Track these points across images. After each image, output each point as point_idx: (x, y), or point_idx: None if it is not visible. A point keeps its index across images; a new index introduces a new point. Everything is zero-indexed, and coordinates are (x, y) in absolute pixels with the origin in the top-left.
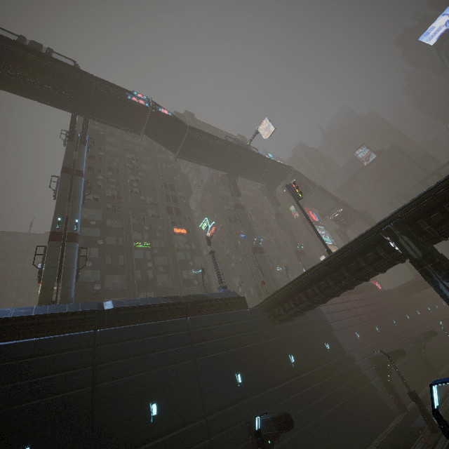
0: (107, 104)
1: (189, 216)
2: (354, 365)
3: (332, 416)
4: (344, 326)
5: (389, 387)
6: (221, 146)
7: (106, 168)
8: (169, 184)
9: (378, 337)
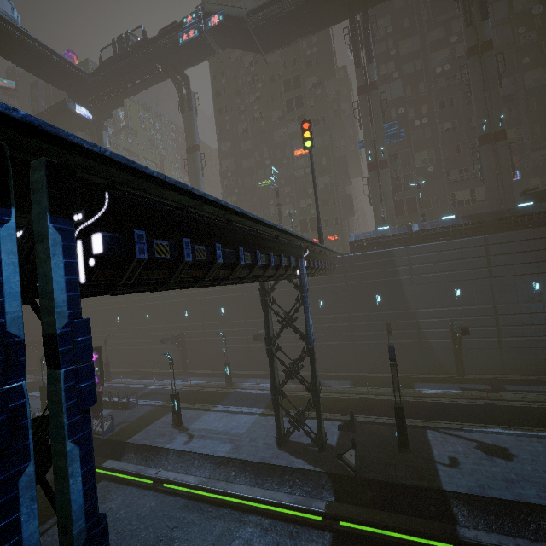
0: (180, 52)
1: (323, 116)
2: (409, 322)
3: (342, 346)
4: (429, 281)
5: (456, 352)
6: (304, 1)
7: (234, 94)
8: (293, 77)
9: (520, 300)
